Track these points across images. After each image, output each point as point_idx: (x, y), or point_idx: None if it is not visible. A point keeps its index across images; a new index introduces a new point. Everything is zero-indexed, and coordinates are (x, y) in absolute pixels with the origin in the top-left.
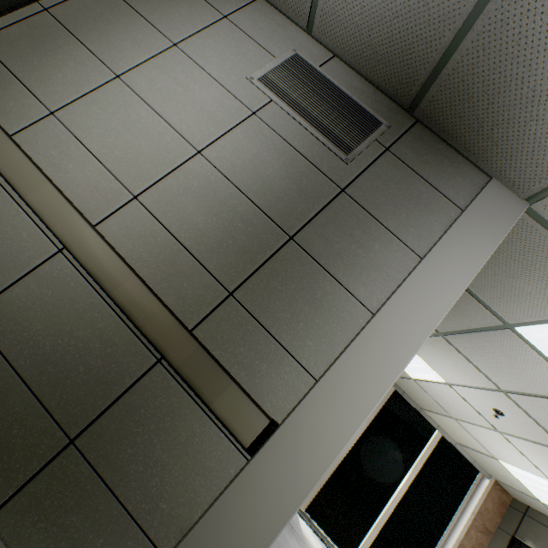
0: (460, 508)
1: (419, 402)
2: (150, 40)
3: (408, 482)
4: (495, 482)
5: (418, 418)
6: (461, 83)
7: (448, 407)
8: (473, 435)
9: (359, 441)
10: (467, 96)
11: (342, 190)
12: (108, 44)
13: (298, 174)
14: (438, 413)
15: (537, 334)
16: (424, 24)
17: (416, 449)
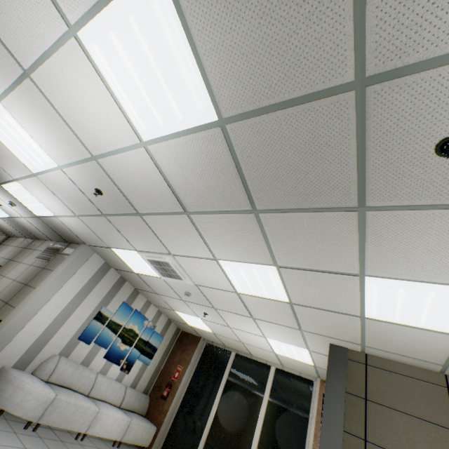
0: (309, 420)
1: (242, 349)
2: (15, 265)
3: (261, 418)
4: (322, 381)
5: (257, 364)
6: (62, 235)
7: (229, 335)
8: (254, 345)
9: (220, 404)
10: (64, 236)
11: (44, 268)
12: (6, 271)
13: (35, 271)
14: (247, 348)
15: (135, 269)
16: (52, 231)
17: (262, 388)
